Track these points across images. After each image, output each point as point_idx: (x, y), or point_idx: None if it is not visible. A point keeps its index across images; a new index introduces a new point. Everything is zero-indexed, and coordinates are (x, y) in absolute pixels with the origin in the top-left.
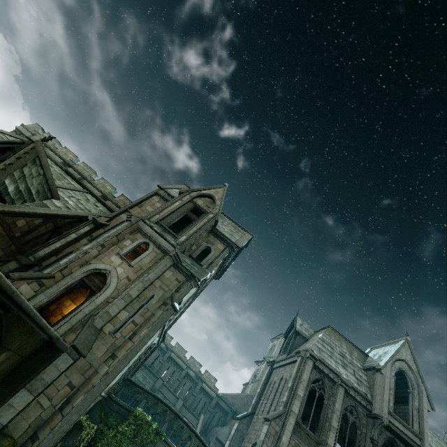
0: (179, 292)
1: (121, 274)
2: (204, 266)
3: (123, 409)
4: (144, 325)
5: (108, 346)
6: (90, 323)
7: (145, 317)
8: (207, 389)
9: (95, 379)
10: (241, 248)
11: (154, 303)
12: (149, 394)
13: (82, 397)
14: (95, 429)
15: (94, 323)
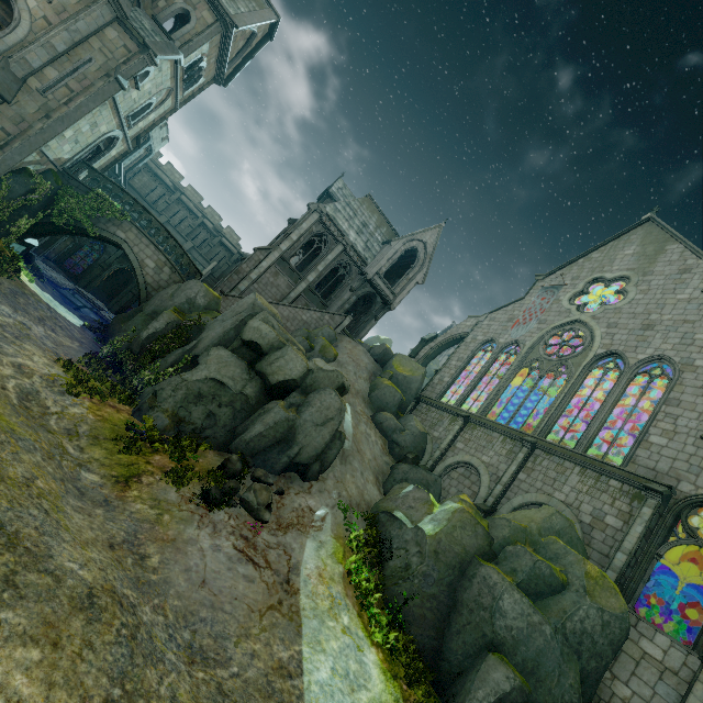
0: (127, 66)
1: (35, 9)
2: (177, 43)
3: (84, 187)
4: (82, 93)
5: (40, 105)
6: (4, 66)
7: (83, 85)
8: (228, 245)
9: (31, 132)
10: (263, 39)
11: (93, 71)
12: (112, 184)
13: (20, 143)
14: (50, 185)
15: (10, 68)
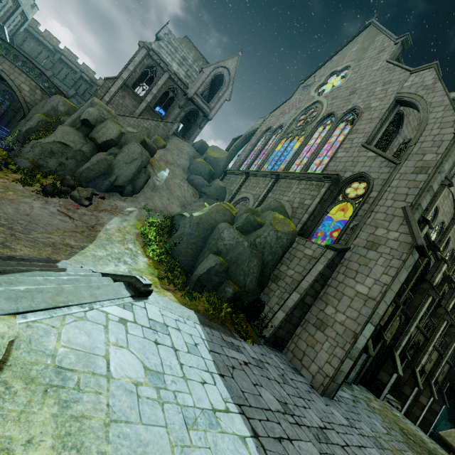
0: None
1: None
2: None
3: None
4: None
5: None
6: None
7: None
8: None
9: None
10: None
11: None
12: None
13: None
14: None
15: None
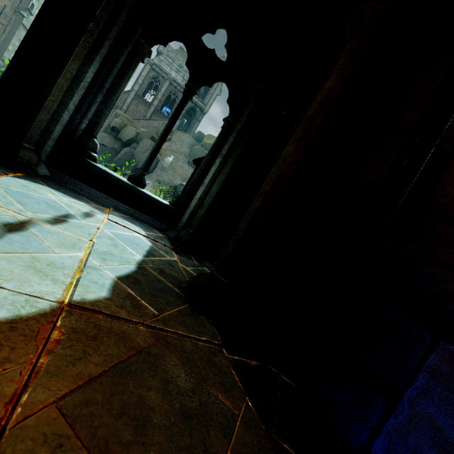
0: (22, 4)
1: None
2: None
3: None
4: (8, 25)
5: None
6: None
7: (7, 21)
8: None
9: None
10: None
11: (8, 11)
12: None
13: None
14: None
15: None
